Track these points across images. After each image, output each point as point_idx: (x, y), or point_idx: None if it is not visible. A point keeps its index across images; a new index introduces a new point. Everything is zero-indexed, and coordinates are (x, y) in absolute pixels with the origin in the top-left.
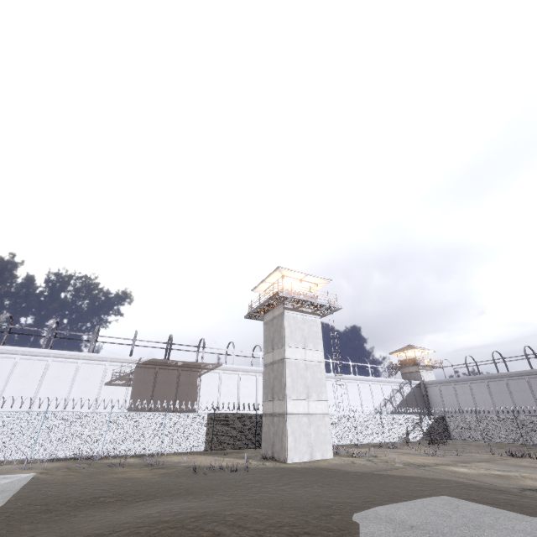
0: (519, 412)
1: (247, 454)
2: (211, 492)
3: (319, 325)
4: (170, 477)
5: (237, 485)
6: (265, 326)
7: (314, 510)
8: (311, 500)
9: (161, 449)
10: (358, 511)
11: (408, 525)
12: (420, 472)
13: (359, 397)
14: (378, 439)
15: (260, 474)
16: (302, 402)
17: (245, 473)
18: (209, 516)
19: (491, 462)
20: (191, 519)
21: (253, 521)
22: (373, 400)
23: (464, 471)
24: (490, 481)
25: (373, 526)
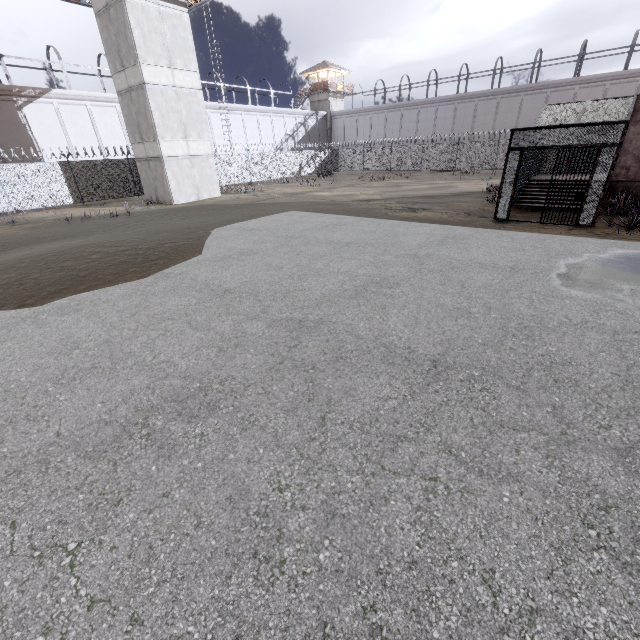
0: (401, 143)
1: (131, 202)
2: (91, 234)
3: (187, 26)
4: (41, 230)
5: (119, 226)
6: (99, 22)
7: (184, 231)
8: (185, 226)
9: (13, 207)
10: (220, 227)
11: (250, 229)
12: (290, 199)
13: (259, 133)
14: (272, 176)
15: (144, 216)
16: (180, 143)
17: (128, 217)
18: (89, 245)
19: (352, 187)
20: (72, 249)
21: (130, 242)
22: (274, 137)
23: (324, 195)
24: (337, 199)
25: (225, 233)
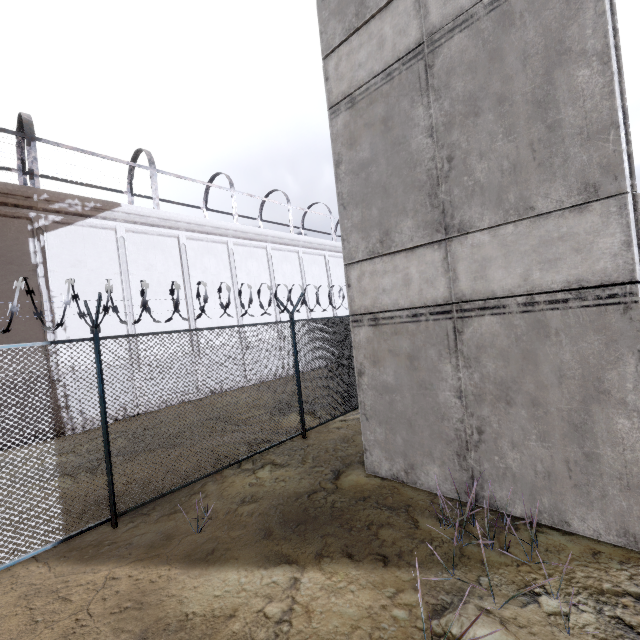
0: None
1: (292, 469)
2: None
3: None
4: None
5: None
6: None
7: None
8: None
9: None
10: None
11: None
12: None
13: None
14: None
15: None
16: None
17: None
18: None
19: None
20: None
21: None
22: None
23: None
24: None
25: None
